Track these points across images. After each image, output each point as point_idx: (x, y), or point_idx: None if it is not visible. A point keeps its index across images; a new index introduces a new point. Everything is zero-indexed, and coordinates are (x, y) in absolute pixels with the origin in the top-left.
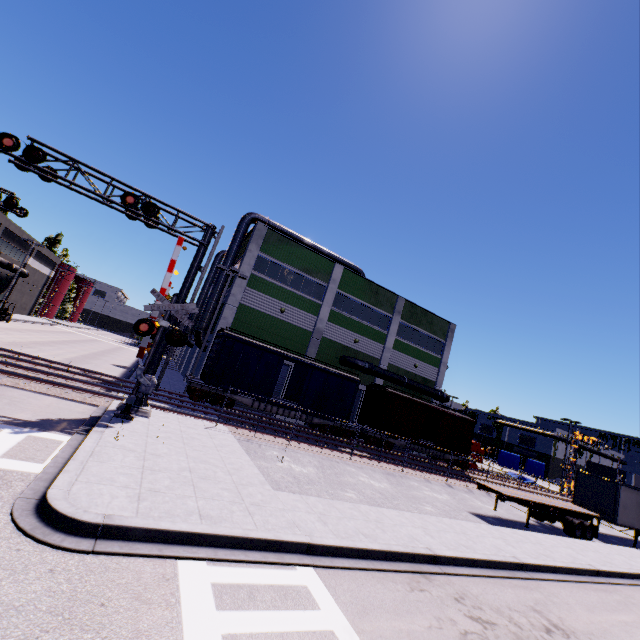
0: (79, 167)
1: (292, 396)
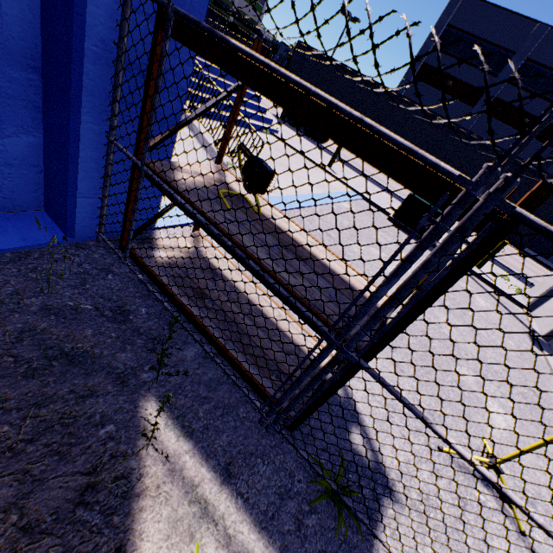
0: None
1: None
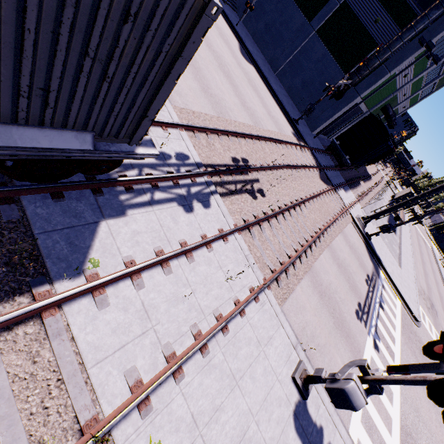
0: None
1: None
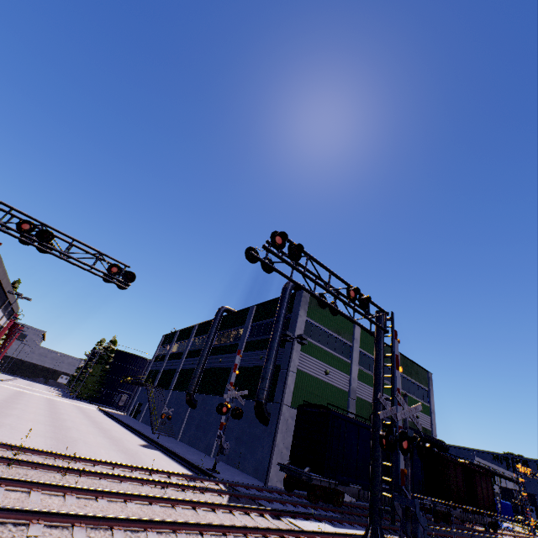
0: (311, 261)
1: None
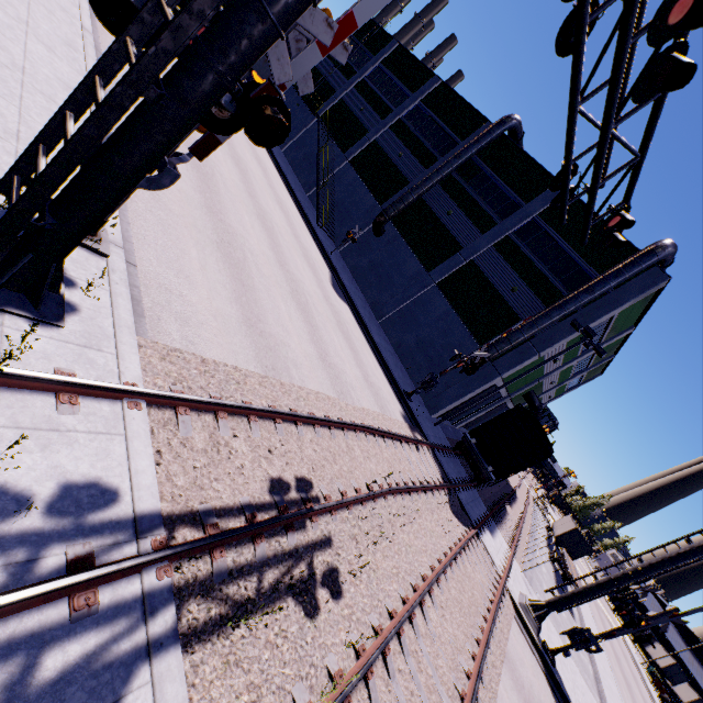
0: None
1: None
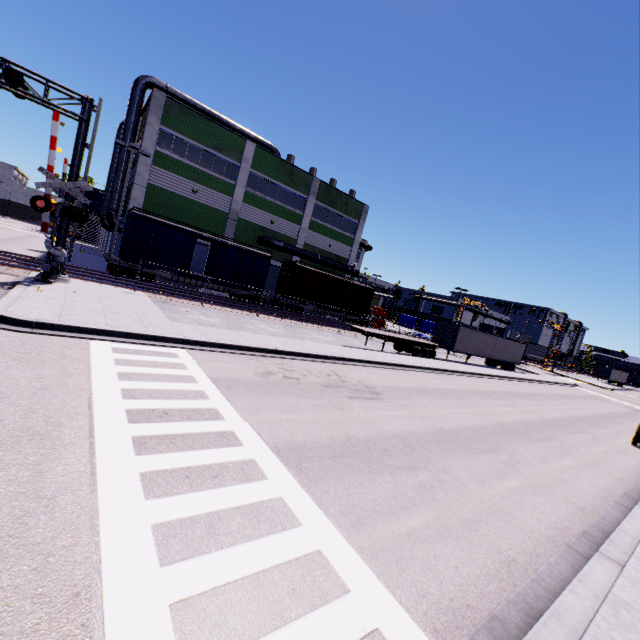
0: None
1: (212, 272)
